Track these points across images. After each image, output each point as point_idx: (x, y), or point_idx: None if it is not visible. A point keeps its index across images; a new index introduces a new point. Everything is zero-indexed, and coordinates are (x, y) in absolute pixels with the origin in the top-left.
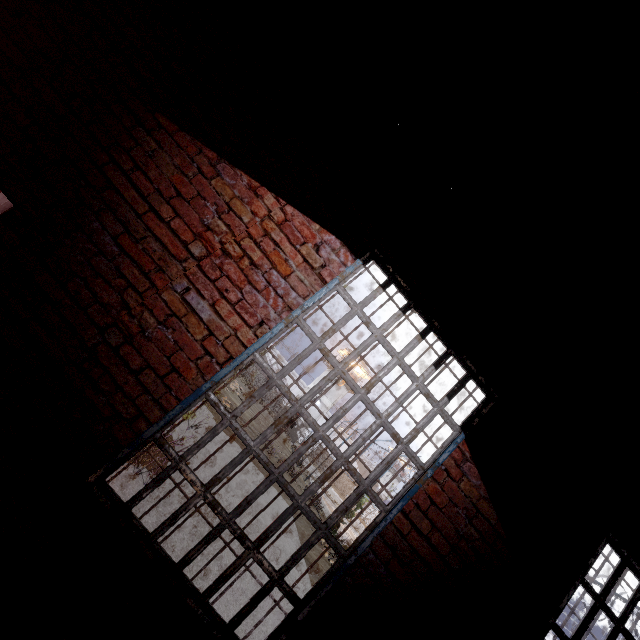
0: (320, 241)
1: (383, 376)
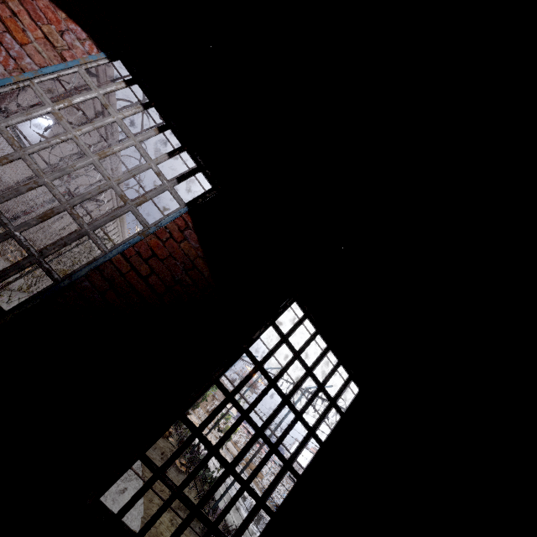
0: (65, 27)
1: (117, 150)
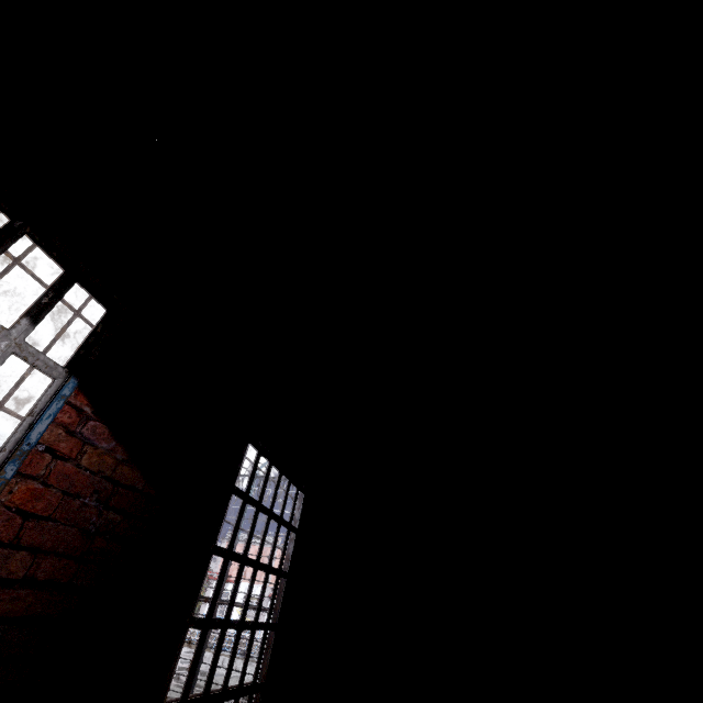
0: None
1: None
